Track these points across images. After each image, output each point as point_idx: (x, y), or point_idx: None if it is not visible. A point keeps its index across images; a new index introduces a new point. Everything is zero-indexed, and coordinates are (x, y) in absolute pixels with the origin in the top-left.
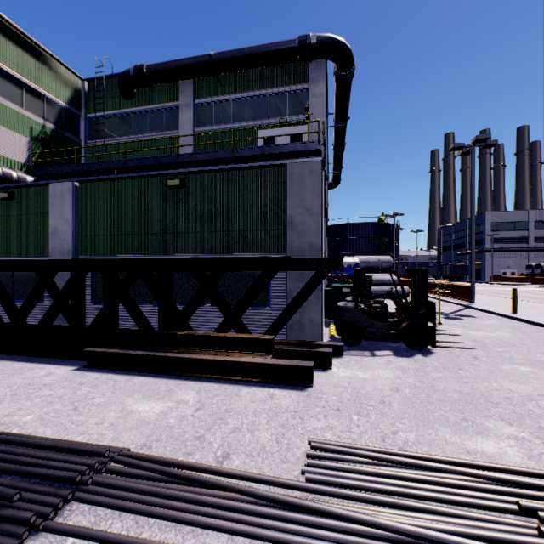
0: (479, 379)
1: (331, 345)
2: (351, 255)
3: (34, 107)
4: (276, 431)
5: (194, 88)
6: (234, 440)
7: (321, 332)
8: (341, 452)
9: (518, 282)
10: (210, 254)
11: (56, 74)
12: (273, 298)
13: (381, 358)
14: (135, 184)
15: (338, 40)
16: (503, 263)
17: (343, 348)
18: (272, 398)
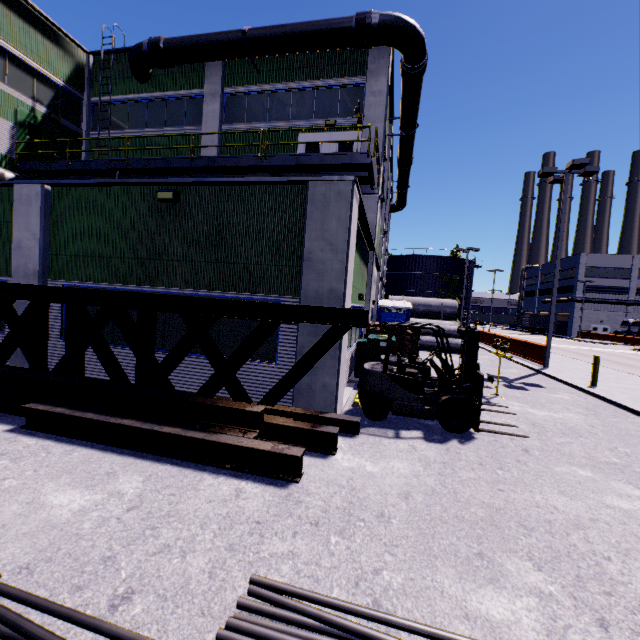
0: (520, 486)
1: (344, 420)
2: (414, 293)
3: (21, 83)
4: (218, 555)
5: (223, 73)
6: (152, 568)
7: (336, 402)
8: (284, 606)
9: (610, 341)
10: (207, 291)
11: (52, 42)
12: (280, 353)
13: (405, 442)
14: (120, 193)
15: (407, 21)
16: (595, 317)
17: (364, 422)
18: (238, 497)
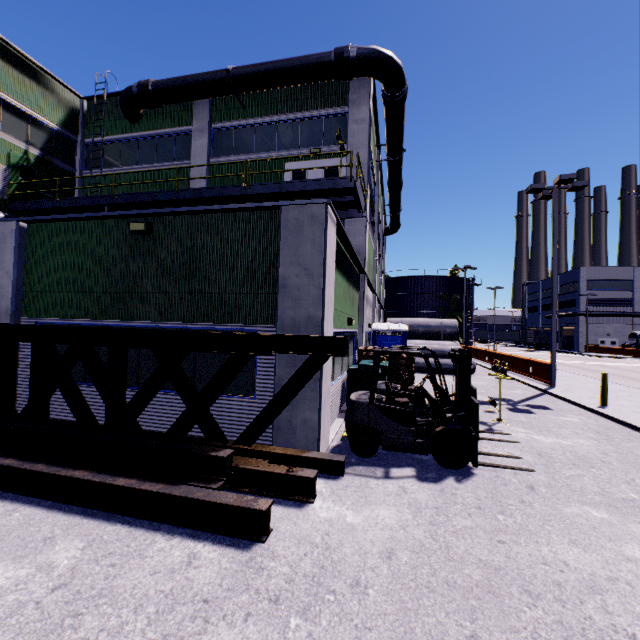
0: (524, 535)
1: (326, 459)
2: (414, 314)
3: (15, 129)
4: None
5: (211, 110)
6: None
7: (318, 438)
8: None
9: (620, 354)
10: (181, 323)
11: (46, 90)
12: (259, 386)
13: (394, 482)
14: (94, 227)
15: (384, 53)
16: (601, 330)
17: (351, 459)
18: (189, 565)
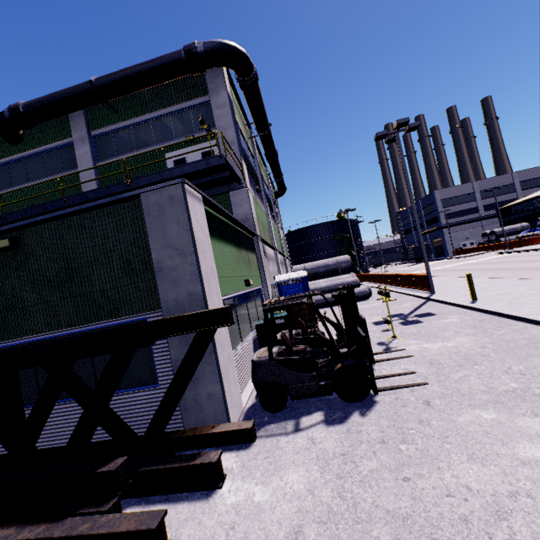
0: (427, 464)
1: (235, 430)
2: (317, 257)
3: None
4: None
5: (87, 120)
6: None
7: (226, 409)
8: None
9: (478, 252)
10: (70, 328)
11: None
12: (160, 372)
13: (304, 434)
14: None
15: (228, 44)
16: (461, 236)
17: (264, 418)
18: None
